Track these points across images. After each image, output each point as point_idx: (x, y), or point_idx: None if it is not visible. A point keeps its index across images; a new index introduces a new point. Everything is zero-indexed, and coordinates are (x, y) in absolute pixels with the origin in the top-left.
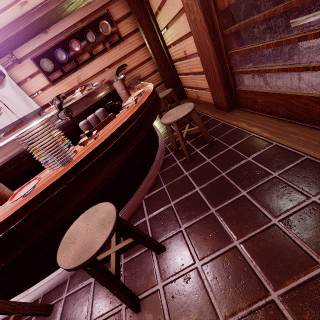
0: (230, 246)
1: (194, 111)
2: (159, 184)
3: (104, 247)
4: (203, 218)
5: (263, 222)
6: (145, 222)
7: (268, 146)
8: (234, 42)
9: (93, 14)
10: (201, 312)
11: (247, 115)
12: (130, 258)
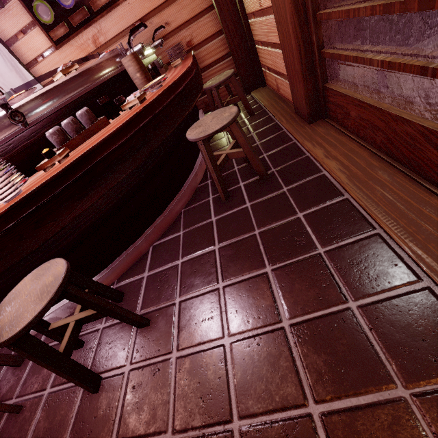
0: (218, 342)
1: (236, 124)
2: (177, 227)
3: (30, 328)
4: (206, 293)
5: (271, 320)
6: (142, 279)
7: (335, 199)
8: None
9: None
10: (153, 416)
11: (332, 135)
12: (110, 324)
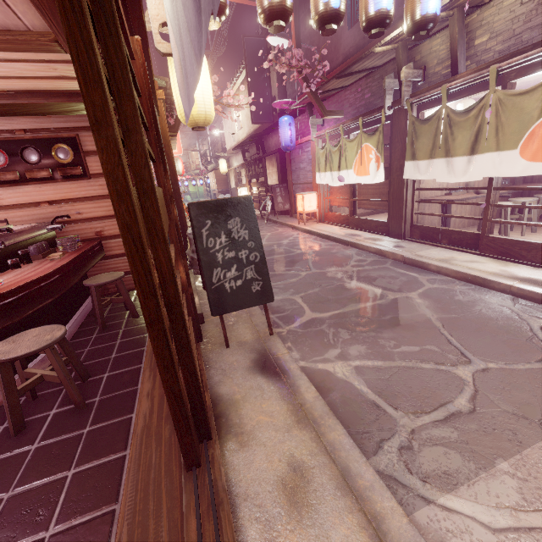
0: None
1: (50, 350)
2: None
3: None
4: None
5: None
6: None
7: (116, 454)
8: (177, 263)
9: (50, 131)
10: None
11: None
12: None
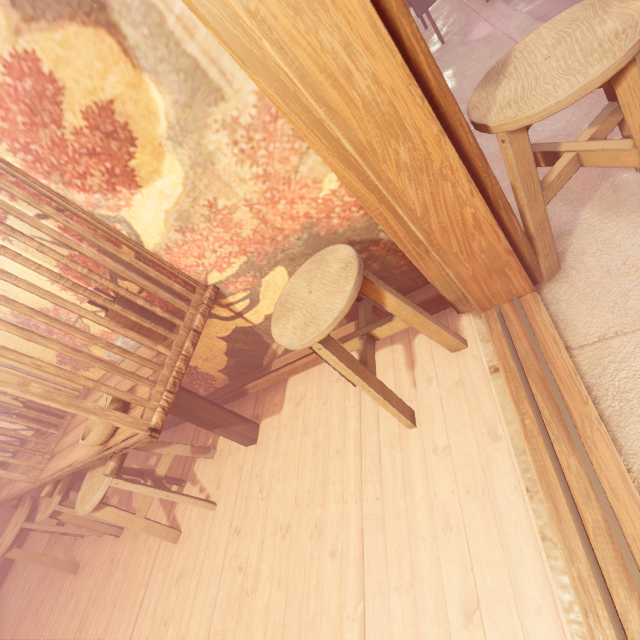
0: None
1: None
2: None
3: None
4: None
5: None
6: None
7: None
8: None
9: None
10: None
11: None
12: None
